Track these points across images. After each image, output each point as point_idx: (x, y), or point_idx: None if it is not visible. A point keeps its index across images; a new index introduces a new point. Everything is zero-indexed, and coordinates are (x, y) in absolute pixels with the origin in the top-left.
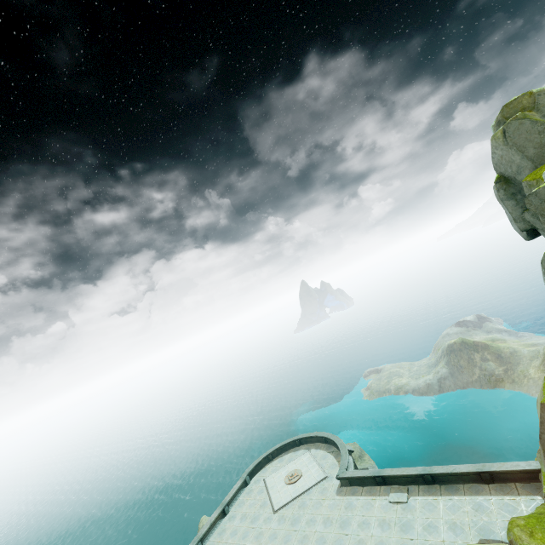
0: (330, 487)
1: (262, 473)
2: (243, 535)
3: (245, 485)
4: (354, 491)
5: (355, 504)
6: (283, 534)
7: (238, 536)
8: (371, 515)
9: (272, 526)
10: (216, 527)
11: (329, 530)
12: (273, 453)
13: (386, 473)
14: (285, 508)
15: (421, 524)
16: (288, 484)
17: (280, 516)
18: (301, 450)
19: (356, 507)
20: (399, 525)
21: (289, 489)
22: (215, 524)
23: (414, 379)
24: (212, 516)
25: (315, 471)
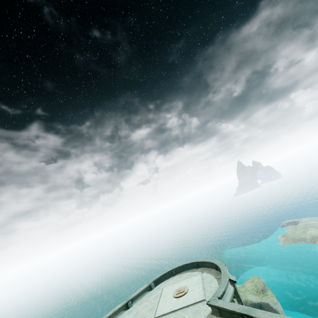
0: (203, 311)
1: (164, 283)
2: None
3: (150, 289)
4: None
5: None
6: None
7: None
8: None
9: None
10: (119, 315)
11: None
12: (176, 269)
13: (255, 315)
14: None
15: None
16: (174, 297)
17: None
18: (197, 272)
19: None
20: None
21: (173, 301)
22: (118, 313)
23: None
24: (117, 306)
25: (197, 292)
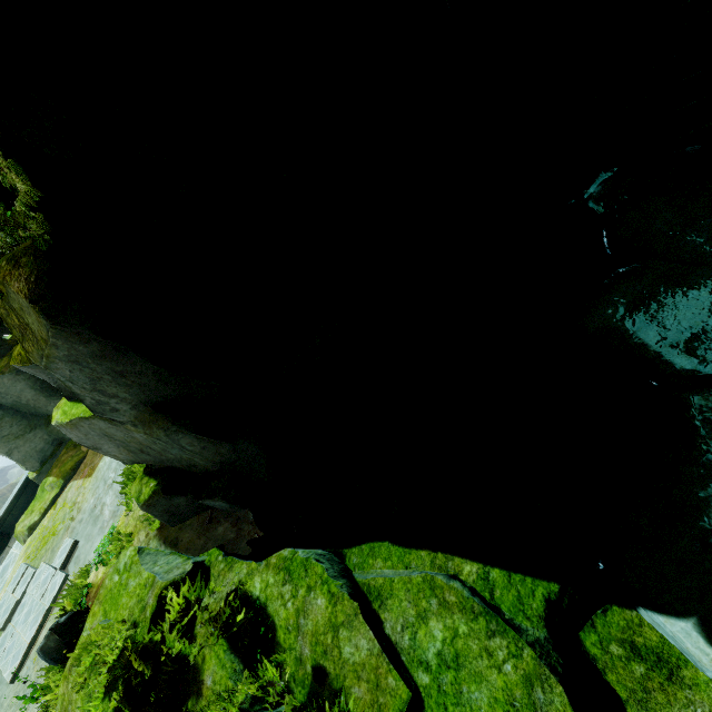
0: None
1: None
2: None
3: None
4: None
5: None
6: None
7: None
8: None
9: None
10: None
11: None
12: None
13: None
14: None
15: None
16: None
17: None
18: None
19: None
20: None
21: None
22: None
23: None
24: None
25: None
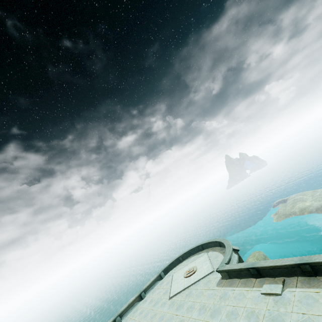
0: (213, 279)
1: (173, 270)
2: (145, 314)
3: (160, 279)
4: (231, 283)
5: (229, 294)
6: (168, 317)
7: (142, 315)
8: (241, 306)
9: (164, 310)
10: (134, 307)
11: (201, 317)
12: (183, 256)
13: (259, 265)
14: (177, 296)
15: (295, 321)
16: (185, 277)
17: (172, 302)
18: (202, 253)
19: (229, 298)
20: (268, 319)
21: (185, 281)
22: (133, 304)
23: (317, 201)
24: (131, 299)
25: (206, 267)
